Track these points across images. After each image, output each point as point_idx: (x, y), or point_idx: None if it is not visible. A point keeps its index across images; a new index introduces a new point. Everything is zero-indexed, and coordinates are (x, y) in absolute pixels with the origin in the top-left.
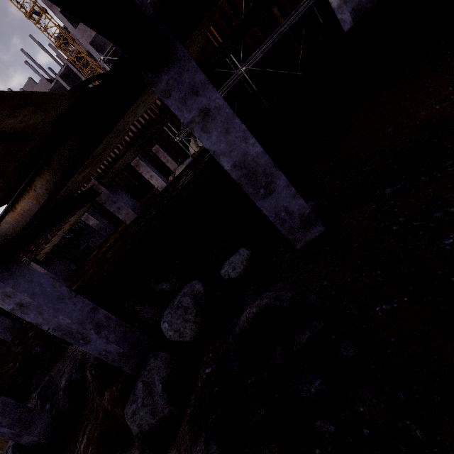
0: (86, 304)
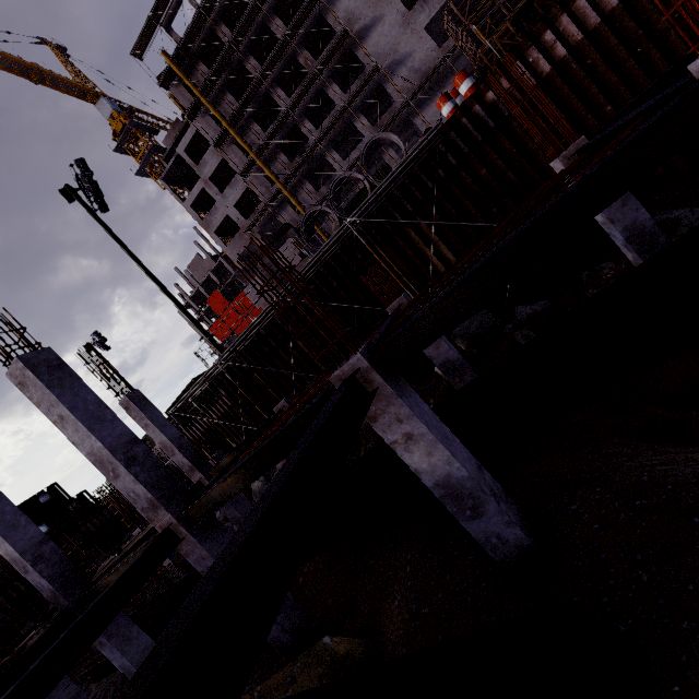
0: (73, 689)
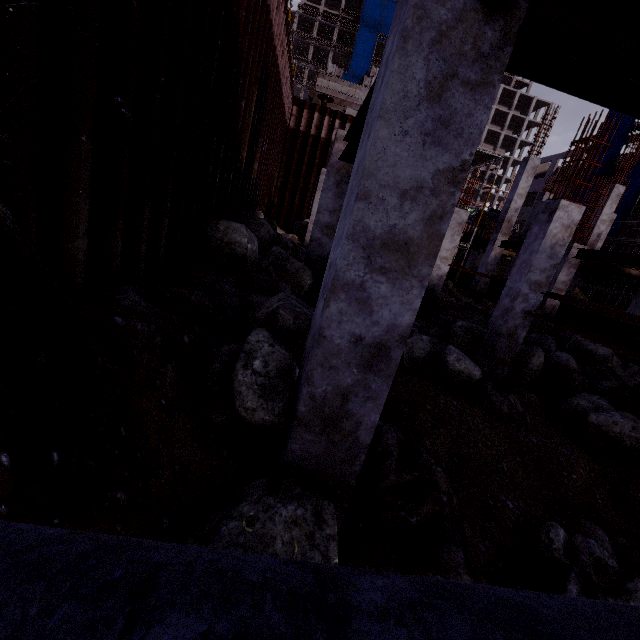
0: None
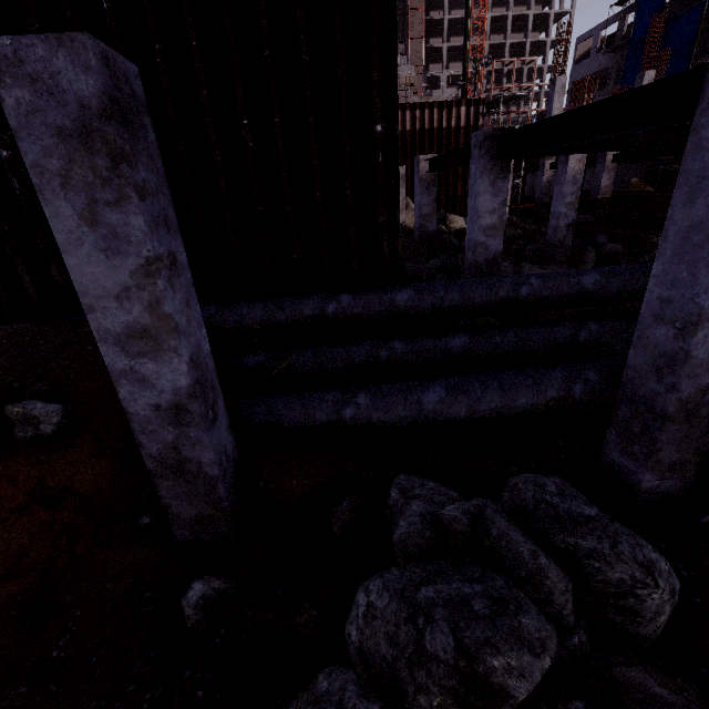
0: None
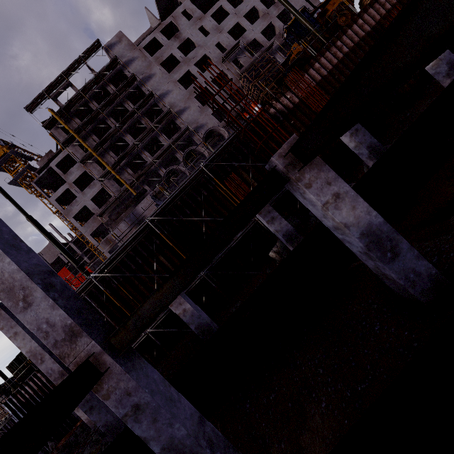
0: None
